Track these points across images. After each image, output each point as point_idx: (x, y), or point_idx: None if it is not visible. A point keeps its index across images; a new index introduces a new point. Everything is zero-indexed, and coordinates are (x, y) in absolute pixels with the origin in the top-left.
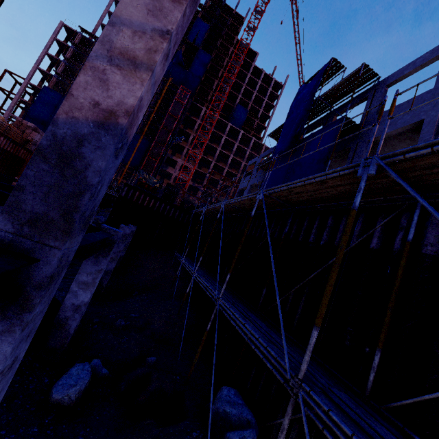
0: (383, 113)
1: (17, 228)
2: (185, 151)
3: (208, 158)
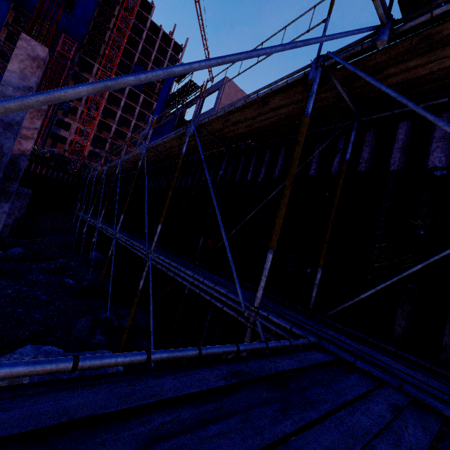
0: (199, 115)
1: (5, 180)
2: (79, 112)
3: (108, 122)
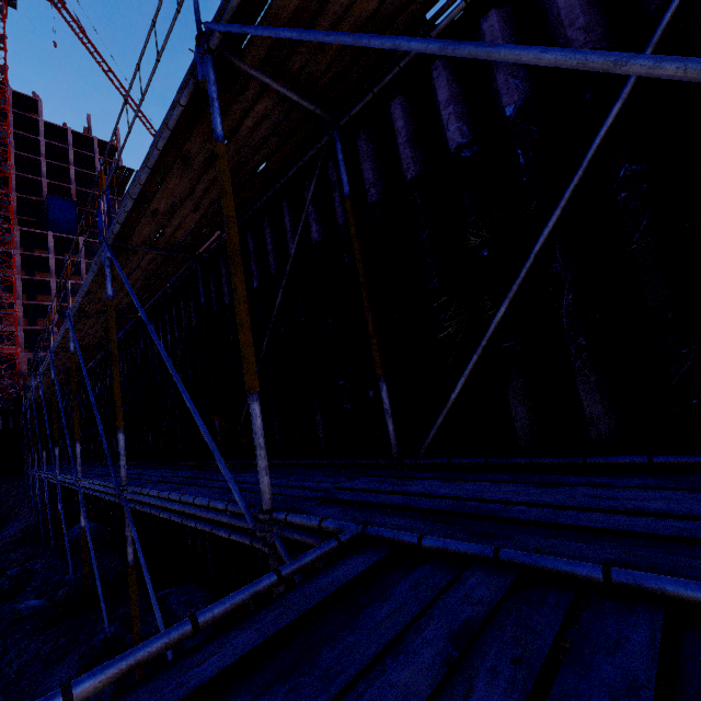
0: None
1: None
2: None
3: (41, 302)
